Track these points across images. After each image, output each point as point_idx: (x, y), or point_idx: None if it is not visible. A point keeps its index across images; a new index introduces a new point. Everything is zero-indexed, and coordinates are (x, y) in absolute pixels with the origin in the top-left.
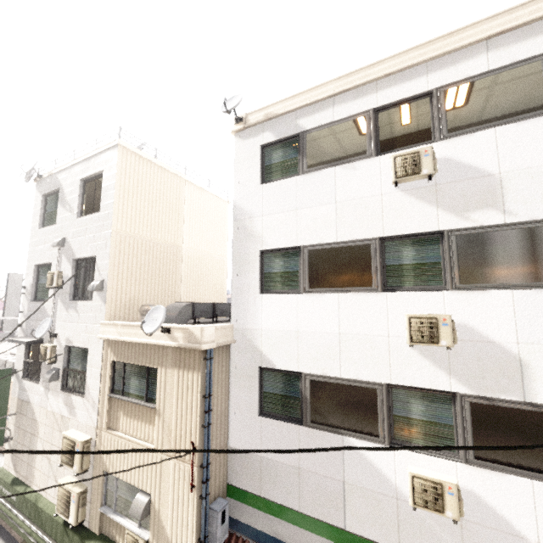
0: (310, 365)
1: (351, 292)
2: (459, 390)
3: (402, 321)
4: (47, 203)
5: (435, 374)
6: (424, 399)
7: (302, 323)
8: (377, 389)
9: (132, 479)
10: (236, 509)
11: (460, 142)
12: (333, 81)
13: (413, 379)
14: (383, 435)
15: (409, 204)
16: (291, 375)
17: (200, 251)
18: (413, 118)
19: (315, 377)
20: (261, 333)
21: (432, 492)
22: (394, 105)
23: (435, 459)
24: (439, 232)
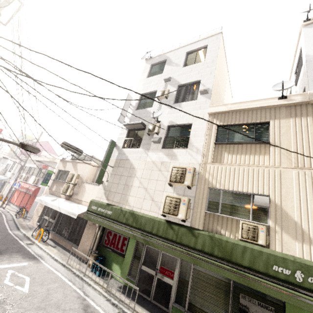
0: None
1: None
2: None
3: None
4: (151, 68)
5: None
6: None
7: None
8: None
9: (245, 188)
10: None
11: None
12: None
13: None
14: None
15: None
16: None
17: None
18: None
19: None
20: None
21: None
22: None
23: None
24: None
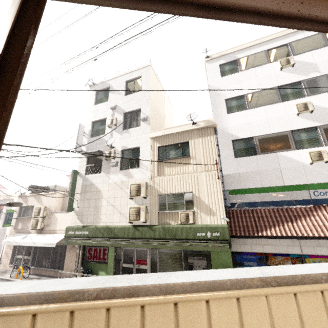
0: (257, 133)
1: (269, 105)
2: (317, 125)
3: (292, 109)
4: (97, 95)
5: (308, 122)
6: (305, 132)
7: (250, 119)
8: (287, 133)
9: (179, 190)
10: (229, 198)
11: (300, 56)
12: (248, 43)
13: (300, 126)
14: (293, 147)
15: (286, 75)
16: (247, 140)
17: (168, 124)
18: (281, 52)
19: (259, 136)
20: (231, 127)
21: (317, 155)
22: (273, 48)
23: (314, 148)
24: (299, 81)
